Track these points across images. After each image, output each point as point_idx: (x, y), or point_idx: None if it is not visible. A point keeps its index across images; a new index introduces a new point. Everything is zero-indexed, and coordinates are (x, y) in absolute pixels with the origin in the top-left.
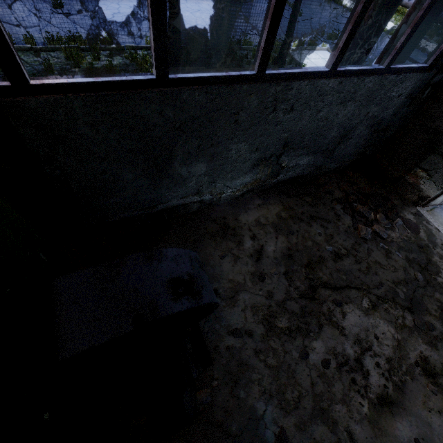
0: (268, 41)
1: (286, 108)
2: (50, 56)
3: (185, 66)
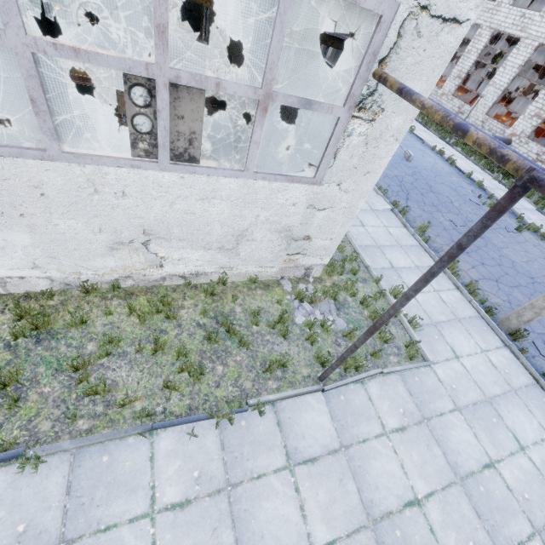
0: None
1: None
2: None
3: None
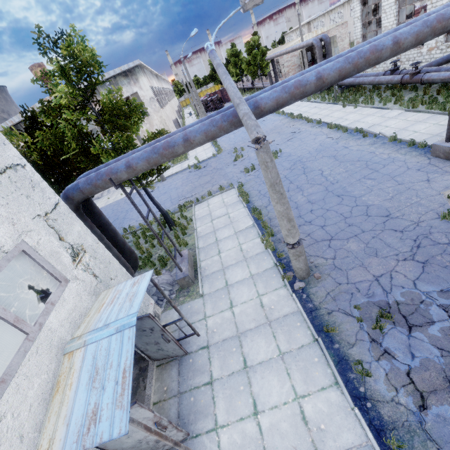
0: None
1: None
2: None
3: None
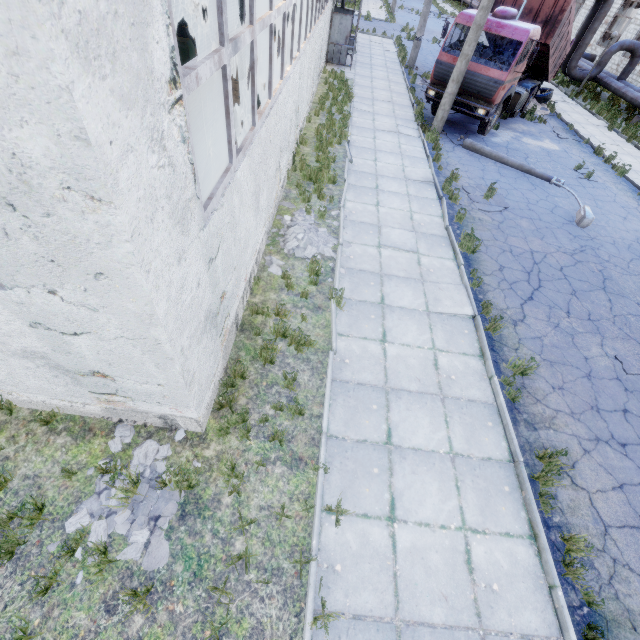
0: None
1: None
2: None
3: None
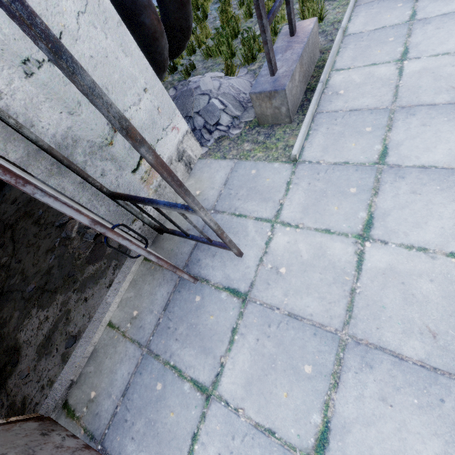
0: None
1: None
2: None
3: None
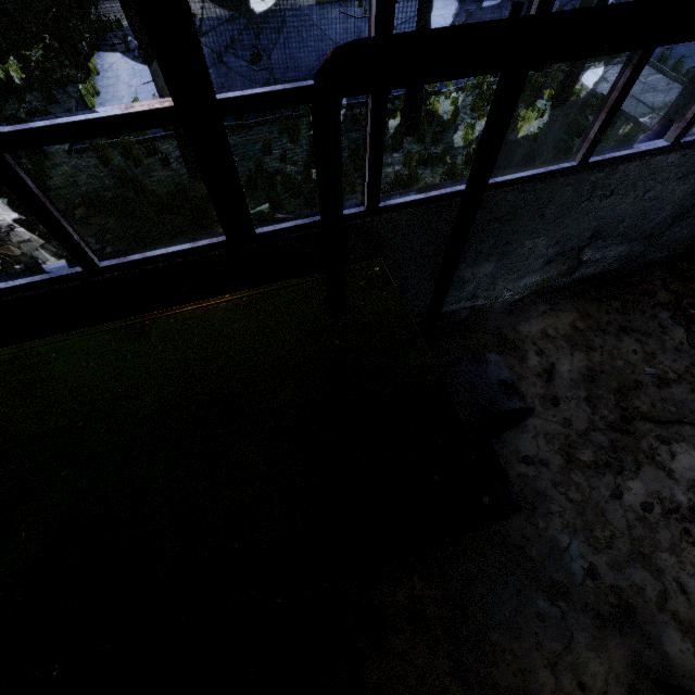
0: (599, 132)
1: (605, 193)
2: (261, 132)
3: (423, 123)
